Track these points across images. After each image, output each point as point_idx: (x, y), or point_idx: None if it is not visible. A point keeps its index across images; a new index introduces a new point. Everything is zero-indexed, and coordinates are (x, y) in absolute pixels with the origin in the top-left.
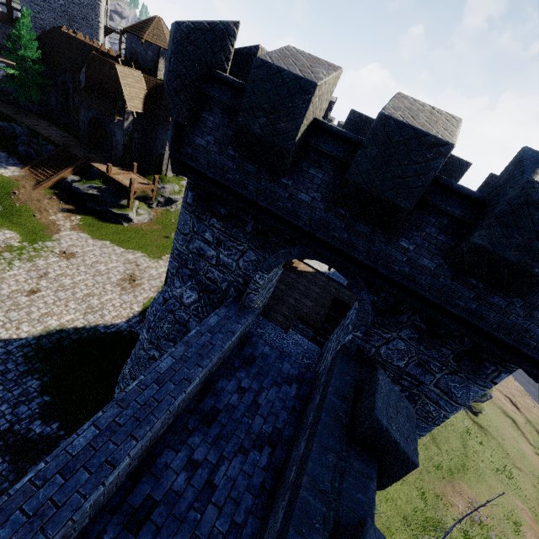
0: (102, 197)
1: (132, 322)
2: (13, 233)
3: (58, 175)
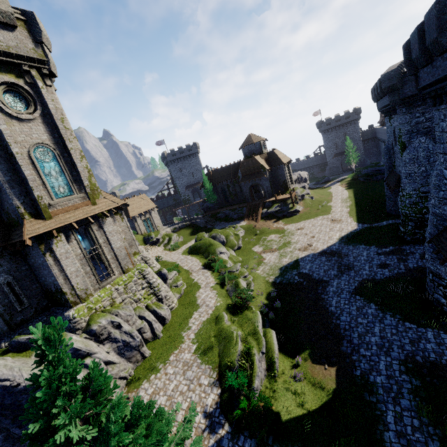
0: (281, 209)
1: (360, 226)
2: (273, 235)
3: (259, 212)
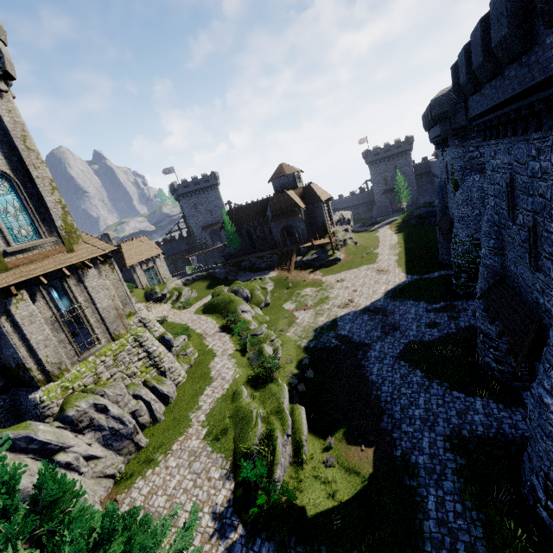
0: (319, 257)
1: (410, 277)
2: (308, 288)
3: (293, 261)
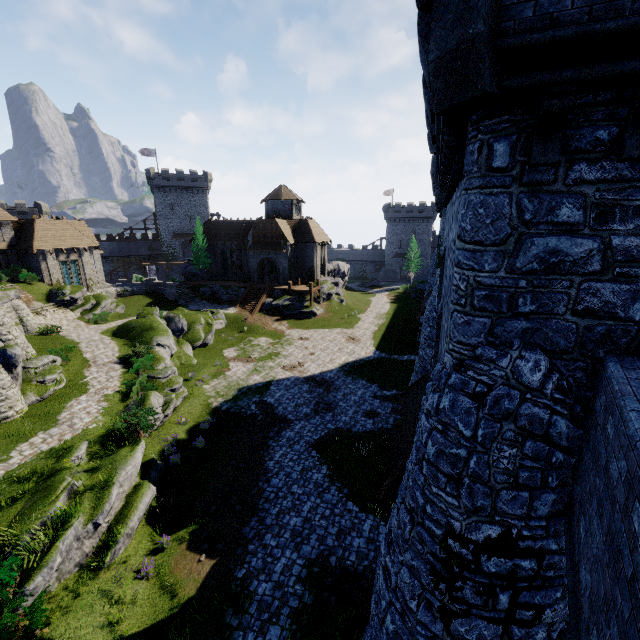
0: (293, 305)
1: (377, 354)
2: (265, 338)
3: (261, 301)
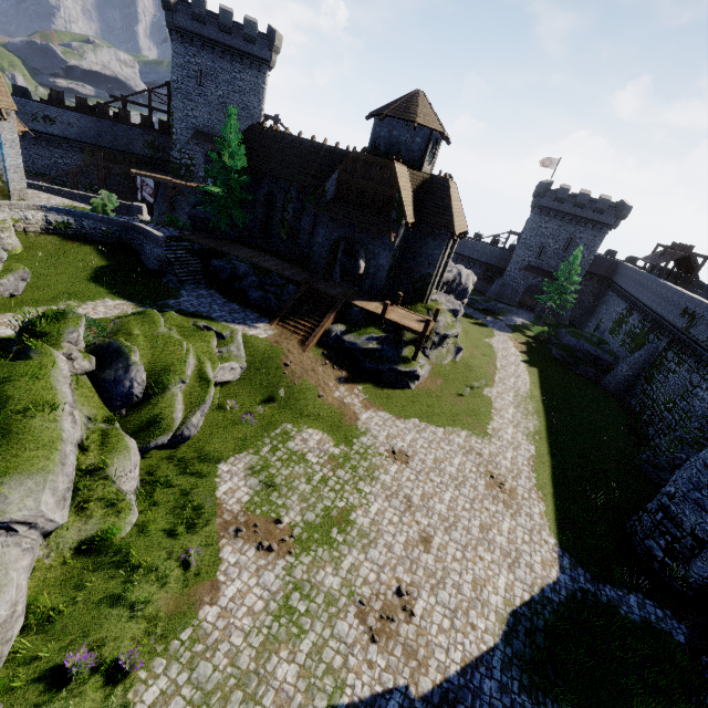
0: (381, 350)
1: (568, 570)
2: (317, 432)
3: (322, 327)
